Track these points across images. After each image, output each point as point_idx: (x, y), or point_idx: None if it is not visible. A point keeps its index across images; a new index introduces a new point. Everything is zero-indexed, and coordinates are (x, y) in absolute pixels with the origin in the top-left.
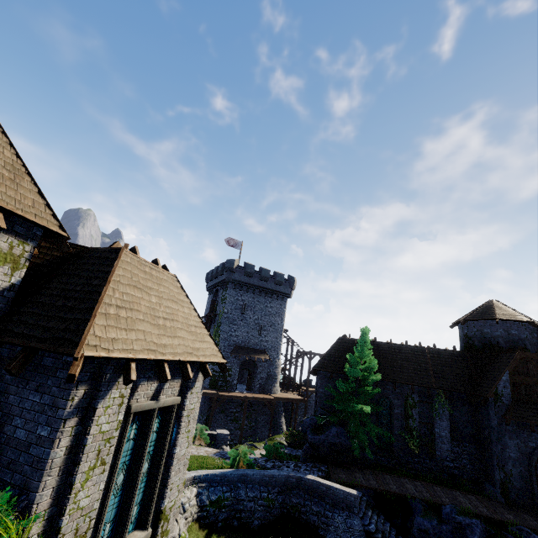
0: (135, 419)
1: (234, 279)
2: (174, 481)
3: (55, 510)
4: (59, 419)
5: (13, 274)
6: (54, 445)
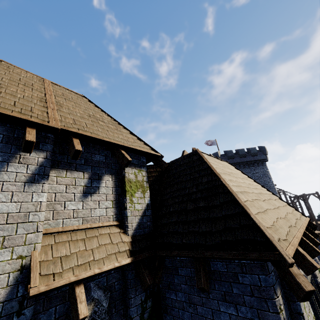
0: None
1: None
2: None
3: None
4: None
5: (144, 196)
6: None
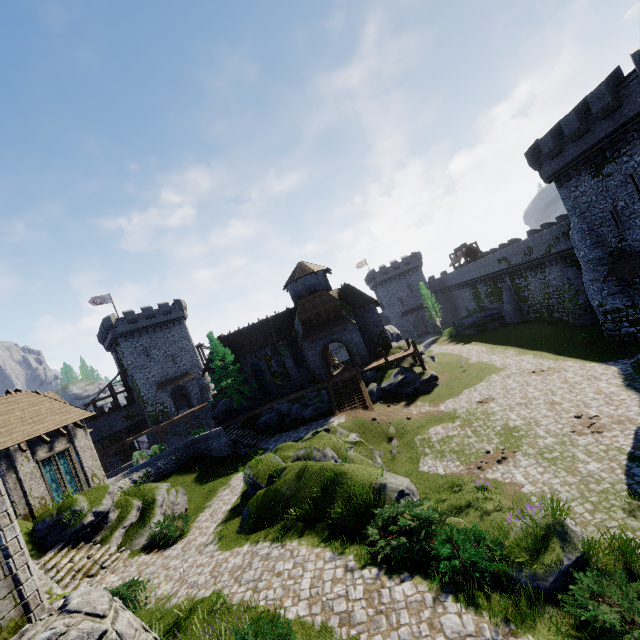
0: (46, 463)
1: (121, 333)
2: (93, 476)
3: (25, 501)
4: (2, 476)
5: None
6: (6, 484)
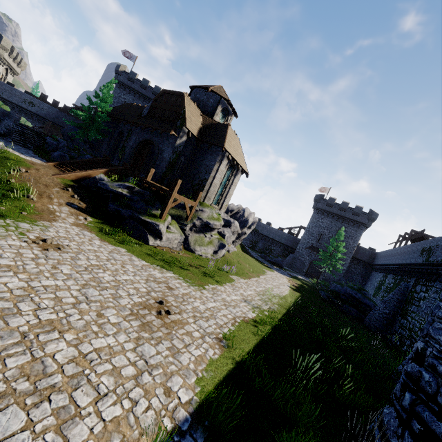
0: None
1: (119, 80)
2: None
3: None
4: None
5: None
6: None
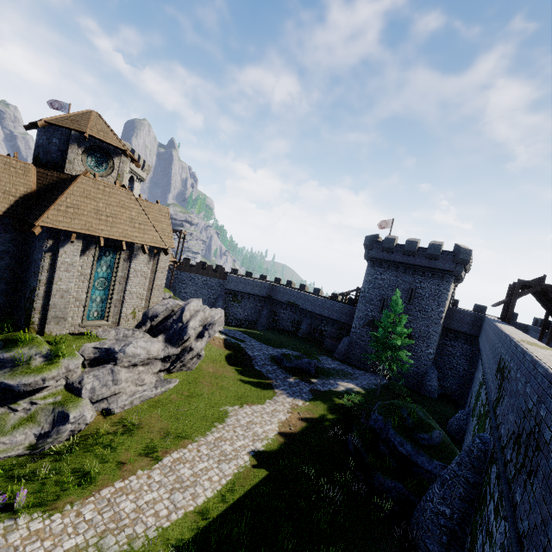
0: None
1: None
2: None
3: None
4: None
5: None
6: None
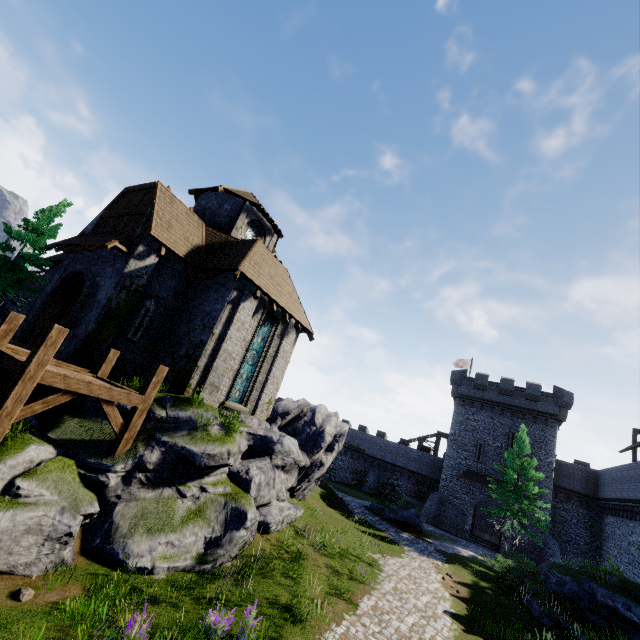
0: None
1: None
2: None
3: None
4: None
5: None
6: None
